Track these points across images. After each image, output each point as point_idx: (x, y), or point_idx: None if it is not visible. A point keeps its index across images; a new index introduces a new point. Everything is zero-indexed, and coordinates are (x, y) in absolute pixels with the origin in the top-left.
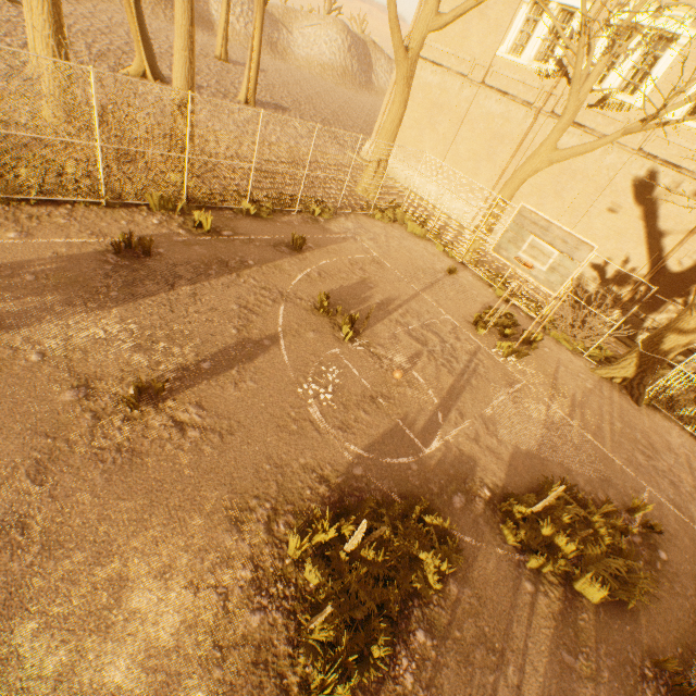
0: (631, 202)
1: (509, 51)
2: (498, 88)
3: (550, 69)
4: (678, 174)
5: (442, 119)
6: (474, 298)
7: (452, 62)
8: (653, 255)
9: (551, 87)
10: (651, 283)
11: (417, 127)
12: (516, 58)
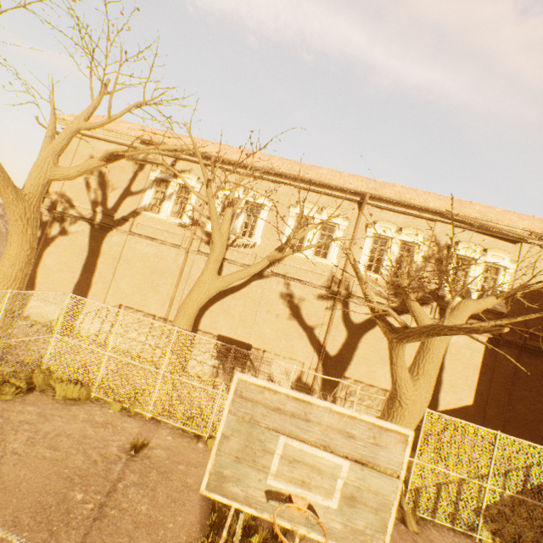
0: (282, 308)
1: (148, 210)
2: (147, 235)
3: (187, 221)
4: (302, 285)
5: (95, 260)
6: (185, 482)
7: (96, 216)
8: (314, 344)
9: (192, 233)
10: (325, 367)
11: (67, 269)
12: (155, 214)
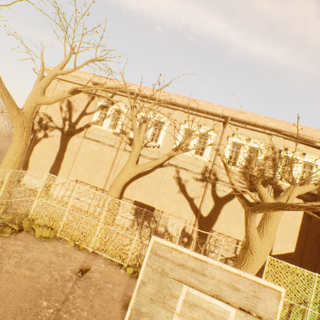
0: (174, 186)
1: (96, 124)
2: (94, 139)
3: (118, 131)
4: (187, 172)
5: (63, 153)
6: (111, 296)
7: (65, 127)
8: (193, 209)
9: (121, 138)
10: (199, 223)
11: (47, 158)
12: (100, 126)
